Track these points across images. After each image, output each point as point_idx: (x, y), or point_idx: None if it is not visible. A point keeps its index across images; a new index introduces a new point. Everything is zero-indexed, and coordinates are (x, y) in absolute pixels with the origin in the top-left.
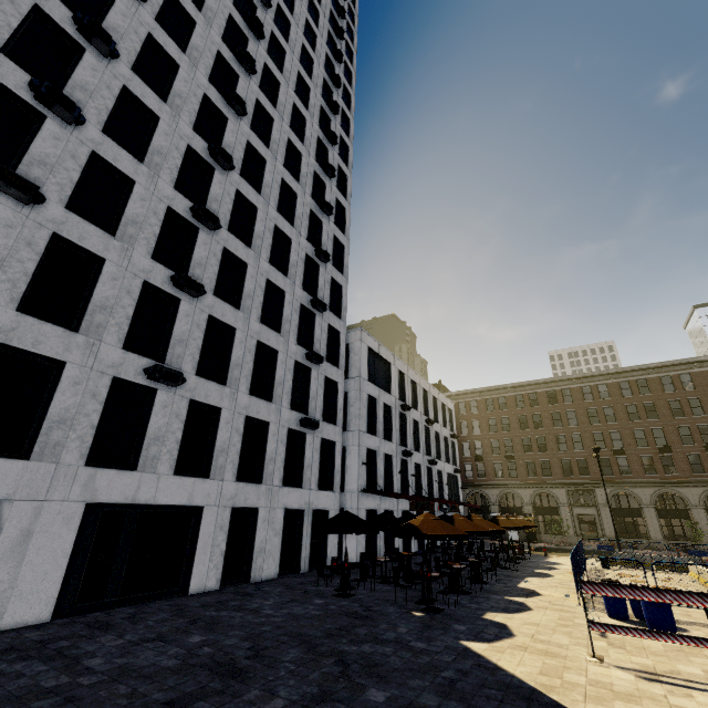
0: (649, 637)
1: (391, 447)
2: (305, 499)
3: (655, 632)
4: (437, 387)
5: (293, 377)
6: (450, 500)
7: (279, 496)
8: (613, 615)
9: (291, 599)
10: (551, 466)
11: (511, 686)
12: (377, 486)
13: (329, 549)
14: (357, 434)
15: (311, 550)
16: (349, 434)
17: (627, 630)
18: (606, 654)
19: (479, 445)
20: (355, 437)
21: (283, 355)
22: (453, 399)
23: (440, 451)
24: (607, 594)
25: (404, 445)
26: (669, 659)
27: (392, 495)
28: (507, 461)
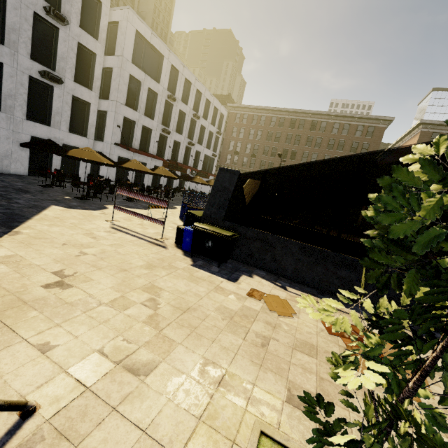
0: (134, 215)
1: (151, 123)
2: (55, 135)
3: (136, 213)
4: (227, 98)
5: (37, 31)
6: (203, 171)
7: (23, 125)
8: (180, 217)
9: (2, 180)
10: (273, 166)
11: (19, 215)
12: (132, 145)
13: (81, 171)
14: (115, 103)
15: (65, 168)
16: (110, 102)
17: (127, 211)
18: (125, 222)
19: (240, 145)
20: (113, 106)
21: (16, 0)
22: (234, 110)
23: (203, 140)
24: (125, 195)
25: (167, 126)
26: (153, 228)
27: (132, 150)
28: (251, 158)
